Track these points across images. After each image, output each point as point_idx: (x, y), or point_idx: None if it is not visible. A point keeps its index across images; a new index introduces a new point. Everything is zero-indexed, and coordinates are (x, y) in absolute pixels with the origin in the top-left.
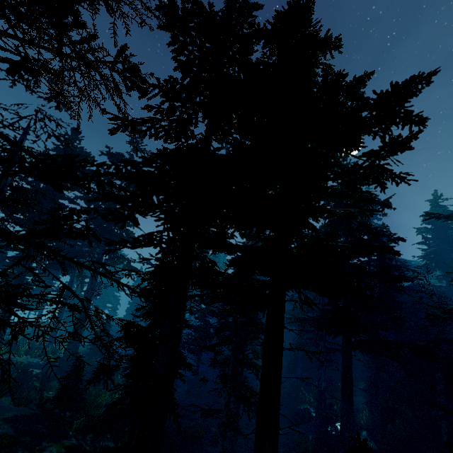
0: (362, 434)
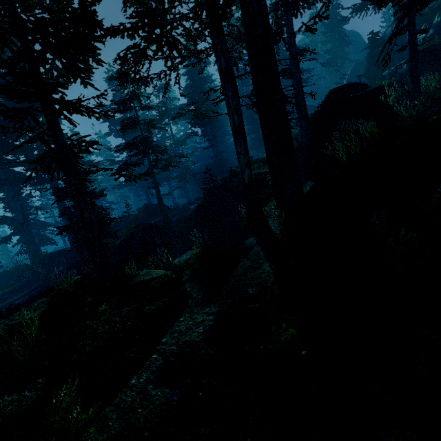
0: None
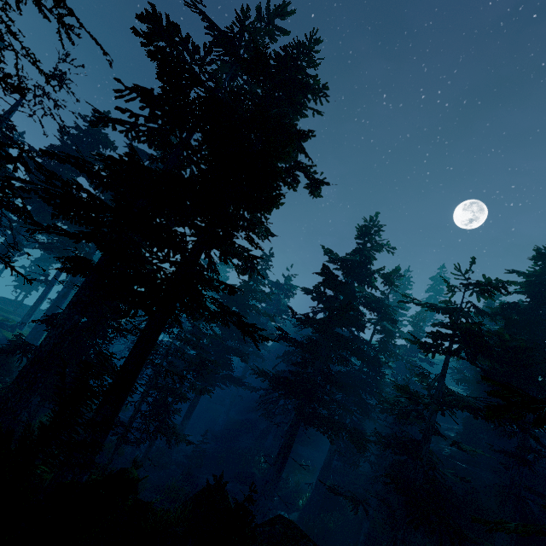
0: (294, 513)
